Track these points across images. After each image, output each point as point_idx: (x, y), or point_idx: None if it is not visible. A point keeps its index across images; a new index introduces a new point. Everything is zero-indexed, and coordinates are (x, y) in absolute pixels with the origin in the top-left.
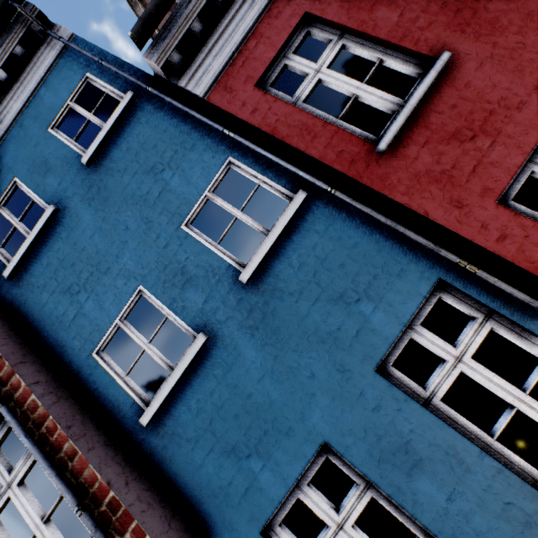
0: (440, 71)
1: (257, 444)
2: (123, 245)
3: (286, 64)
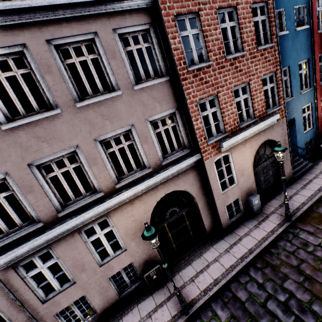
0: None
1: (283, 58)
2: None
3: (318, 0)
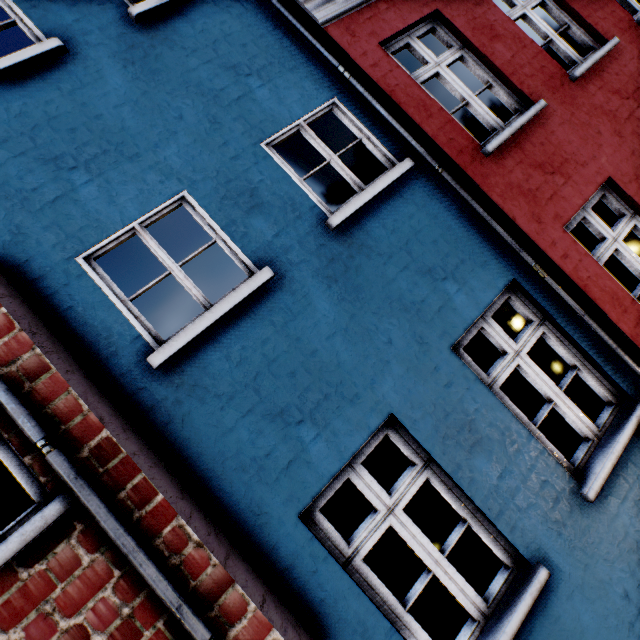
0: (538, 112)
1: (314, 409)
2: (169, 135)
3: (409, 43)
